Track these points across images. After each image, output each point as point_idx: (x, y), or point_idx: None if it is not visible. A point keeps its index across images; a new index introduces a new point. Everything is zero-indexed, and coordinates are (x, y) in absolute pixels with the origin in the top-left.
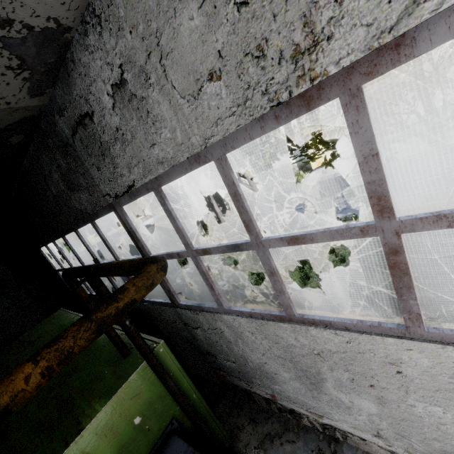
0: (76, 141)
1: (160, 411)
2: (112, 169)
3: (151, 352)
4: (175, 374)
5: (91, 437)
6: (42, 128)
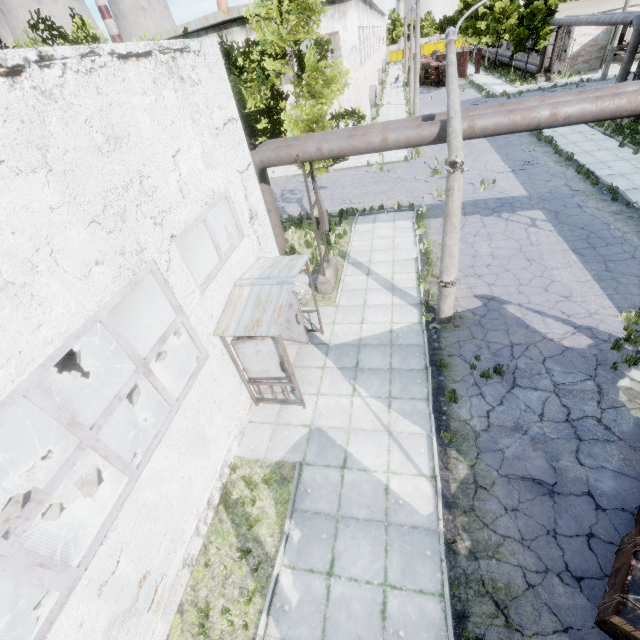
0: None
1: None
2: None
3: None
4: None
5: None
6: None
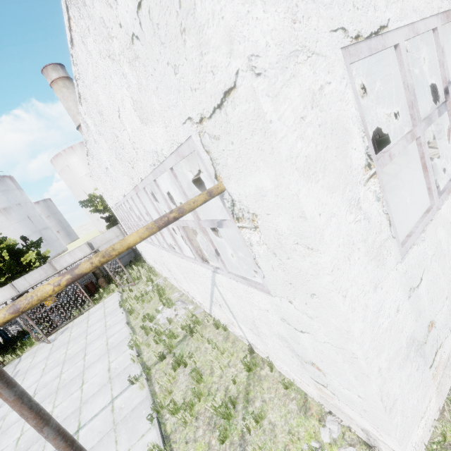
0: None
1: None
2: None
3: None
4: None
5: None
6: None
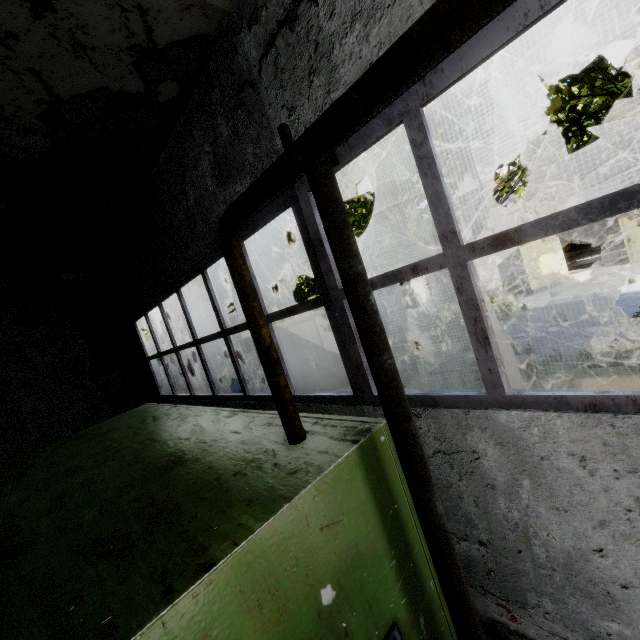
0: (264, 68)
1: (371, 592)
2: (321, 100)
3: (406, 401)
4: (402, 512)
5: (228, 595)
6: (211, 70)
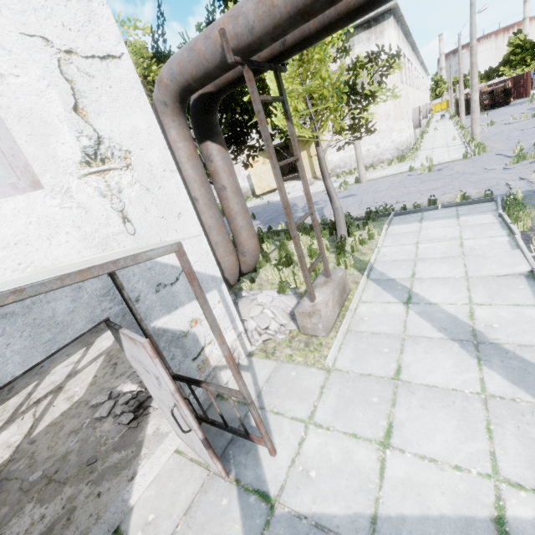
0: None
1: None
2: None
3: None
4: None
5: None
6: None
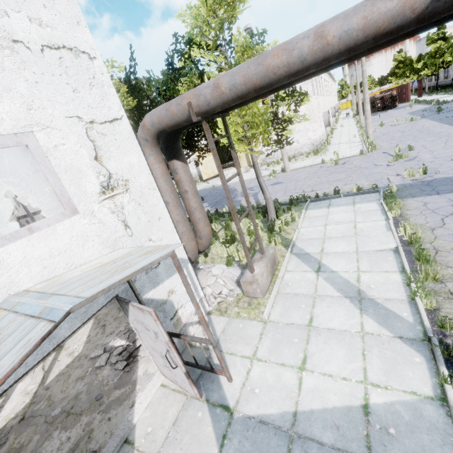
0: None
1: None
2: None
3: None
4: None
5: None
6: None
